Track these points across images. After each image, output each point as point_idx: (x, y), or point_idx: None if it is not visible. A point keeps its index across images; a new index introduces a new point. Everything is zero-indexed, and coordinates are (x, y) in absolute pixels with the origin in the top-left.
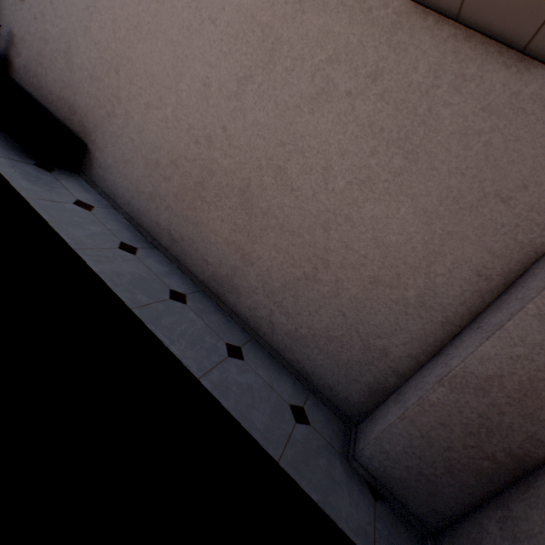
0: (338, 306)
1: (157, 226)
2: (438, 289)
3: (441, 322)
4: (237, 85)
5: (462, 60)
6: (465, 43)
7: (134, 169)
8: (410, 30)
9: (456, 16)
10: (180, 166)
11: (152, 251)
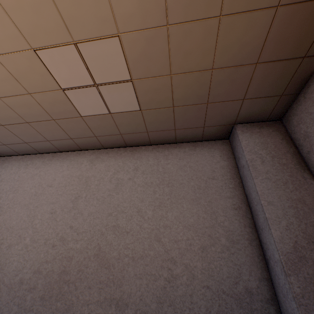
0: (199, 283)
1: None
2: (230, 228)
3: (248, 243)
4: (72, 203)
5: (161, 151)
6: (158, 148)
7: None
8: (138, 152)
9: (150, 144)
10: (42, 270)
11: None
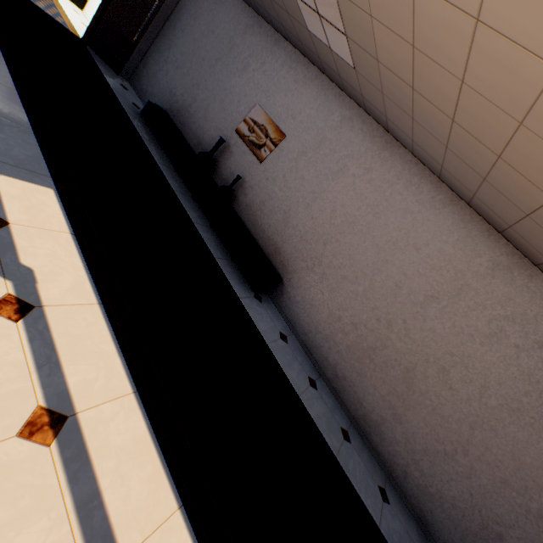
0: (467, 485)
1: (325, 360)
2: None
3: None
4: (423, 298)
5: None
6: None
7: (317, 313)
8: None
9: None
10: (358, 329)
11: (320, 381)
